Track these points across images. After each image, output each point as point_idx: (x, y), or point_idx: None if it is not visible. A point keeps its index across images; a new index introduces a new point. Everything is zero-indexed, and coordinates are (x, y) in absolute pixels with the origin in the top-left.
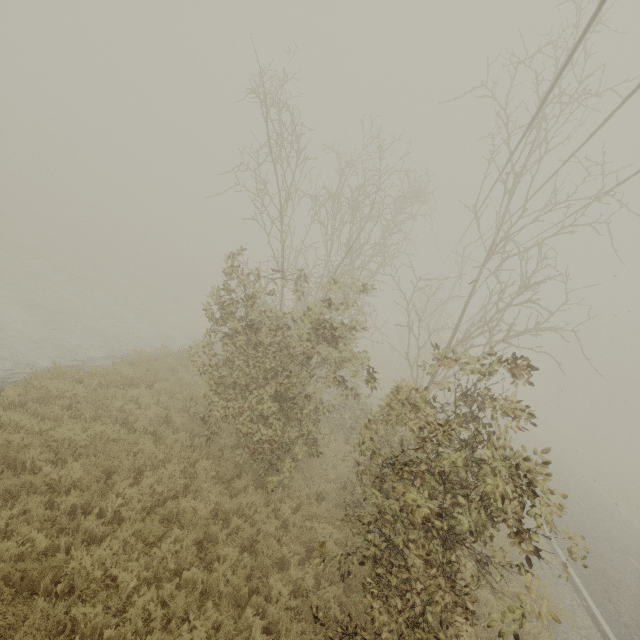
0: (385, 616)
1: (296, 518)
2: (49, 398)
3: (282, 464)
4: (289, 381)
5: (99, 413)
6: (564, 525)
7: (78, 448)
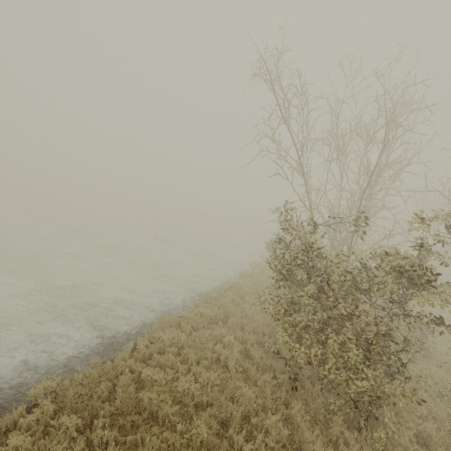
0: None
1: None
2: (164, 346)
3: (379, 411)
4: (375, 329)
5: (199, 355)
6: None
7: (194, 395)
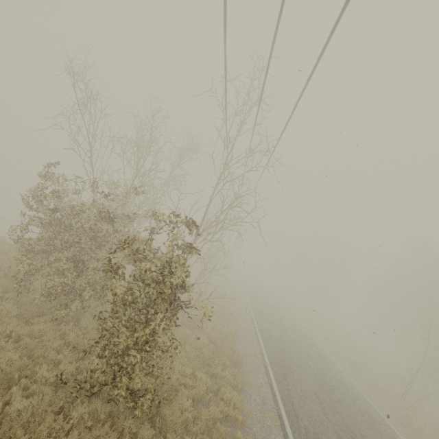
0: (100, 365)
1: (79, 340)
2: None
3: (72, 304)
4: (78, 245)
5: None
6: (276, 346)
7: None
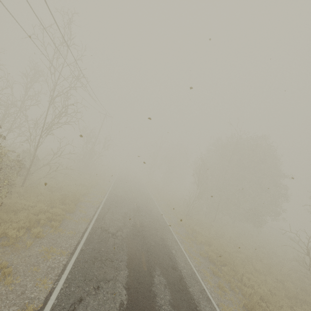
0: None
1: None
2: None
3: None
4: None
5: None
6: (115, 198)
7: None
